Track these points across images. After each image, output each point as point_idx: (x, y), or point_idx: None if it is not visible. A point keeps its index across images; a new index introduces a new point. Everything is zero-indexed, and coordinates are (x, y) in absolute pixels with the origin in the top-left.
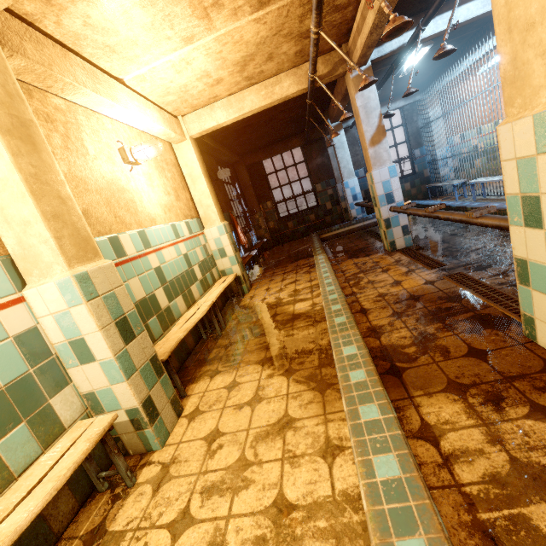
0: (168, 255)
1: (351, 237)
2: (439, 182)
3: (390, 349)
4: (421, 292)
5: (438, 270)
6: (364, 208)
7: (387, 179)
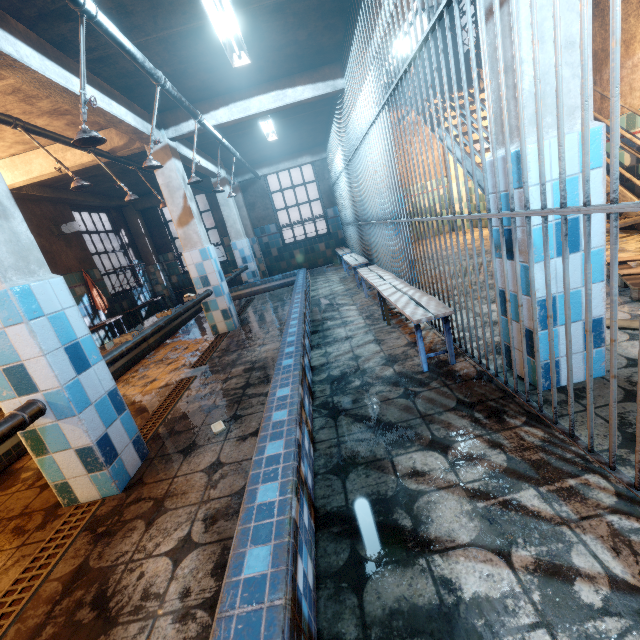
0: None
1: None
2: (342, 248)
3: (19, 472)
4: (142, 398)
5: (193, 369)
6: (256, 272)
7: (200, 262)
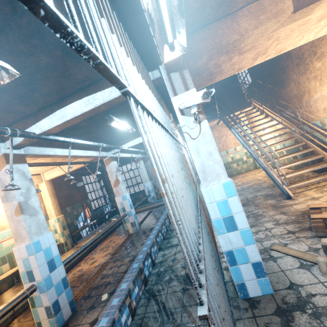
0: (7, 243)
1: (141, 214)
2: None
3: None
4: (87, 272)
5: (111, 257)
6: (154, 197)
7: (122, 201)
